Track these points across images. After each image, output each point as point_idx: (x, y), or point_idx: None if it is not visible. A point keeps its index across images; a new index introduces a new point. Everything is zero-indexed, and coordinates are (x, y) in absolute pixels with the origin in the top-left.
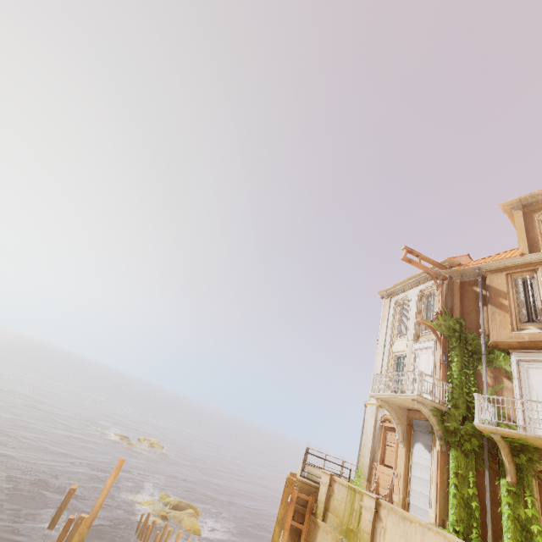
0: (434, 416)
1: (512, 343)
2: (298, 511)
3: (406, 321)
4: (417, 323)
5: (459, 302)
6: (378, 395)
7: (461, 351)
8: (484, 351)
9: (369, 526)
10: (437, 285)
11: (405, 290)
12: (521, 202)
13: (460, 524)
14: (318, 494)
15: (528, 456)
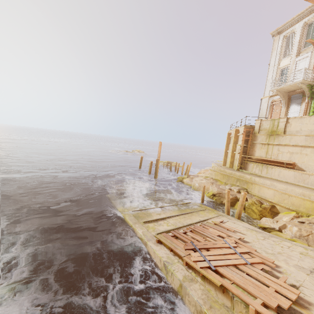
0: (308, 88)
1: None
2: (246, 135)
3: (290, 47)
4: (300, 45)
5: None
6: (276, 88)
7: None
8: None
9: (283, 126)
10: None
11: (292, 25)
12: None
13: None
14: (253, 128)
15: None
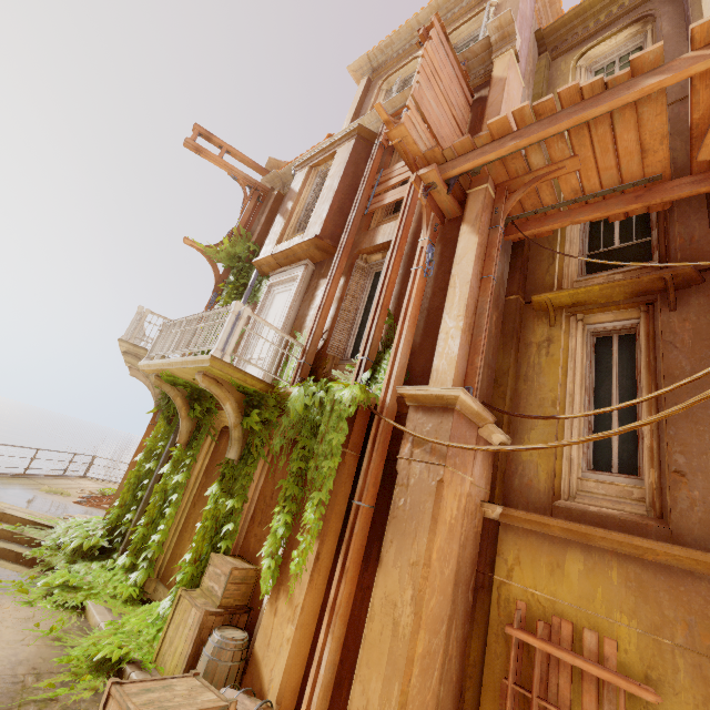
0: None
1: (270, 260)
2: None
3: None
4: None
5: (263, 221)
6: None
7: (234, 288)
8: (252, 282)
9: None
10: (245, 198)
11: None
12: (371, 64)
13: (116, 511)
14: None
15: (207, 405)
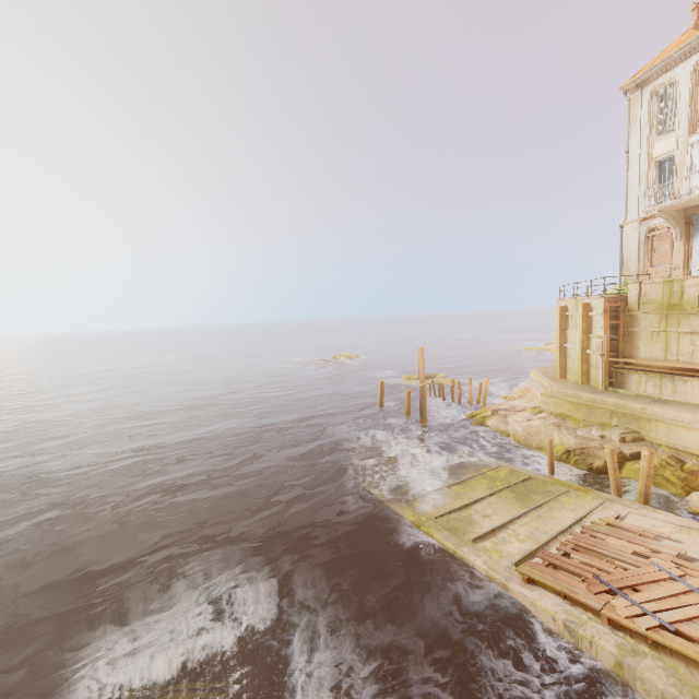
0: None
1: None
2: (611, 315)
3: (672, 113)
4: (693, 109)
5: None
6: (657, 207)
7: None
8: None
9: (696, 294)
10: None
11: (668, 69)
12: None
13: None
14: (624, 300)
15: None
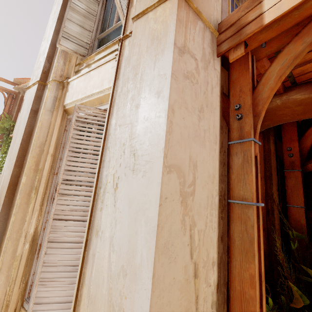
0: None
1: None
2: None
3: None
4: None
5: (16, 111)
6: None
7: (6, 143)
8: None
9: None
10: (5, 98)
11: None
12: None
13: None
14: None
15: None
